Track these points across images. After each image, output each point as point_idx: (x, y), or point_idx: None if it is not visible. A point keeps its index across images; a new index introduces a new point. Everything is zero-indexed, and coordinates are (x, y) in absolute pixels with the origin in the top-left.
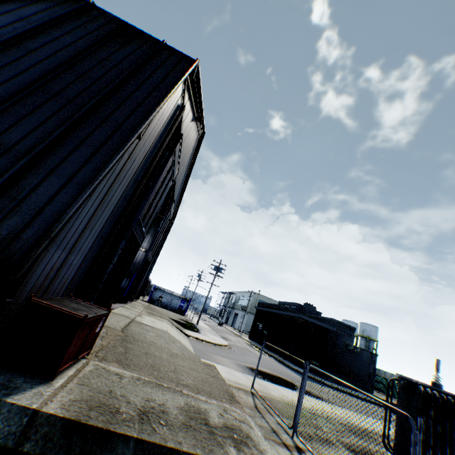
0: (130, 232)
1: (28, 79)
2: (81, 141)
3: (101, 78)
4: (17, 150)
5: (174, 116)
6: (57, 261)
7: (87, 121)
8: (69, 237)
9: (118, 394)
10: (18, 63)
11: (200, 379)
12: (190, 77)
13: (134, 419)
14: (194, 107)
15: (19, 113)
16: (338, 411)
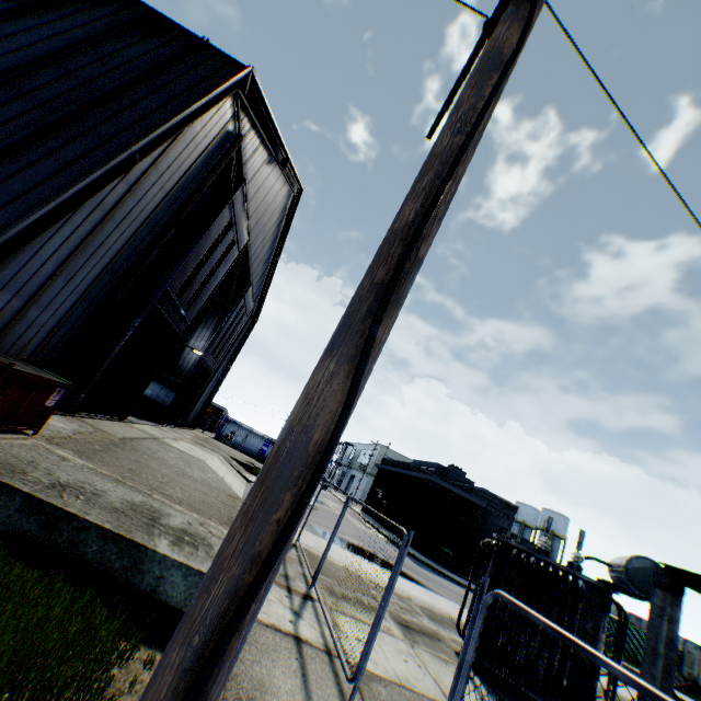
0: (150, 307)
1: None
2: (47, 154)
3: (97, 79)
4: None
5: (223, 147)
6: (5, 308)
7: (63, 130)
8: (24, 279)
9: (42, 466)
10: None
11: (199, 499)
12: (249, 95)
13: (42, 484)
14: (267, 142)
15: None
16: (434, 598)
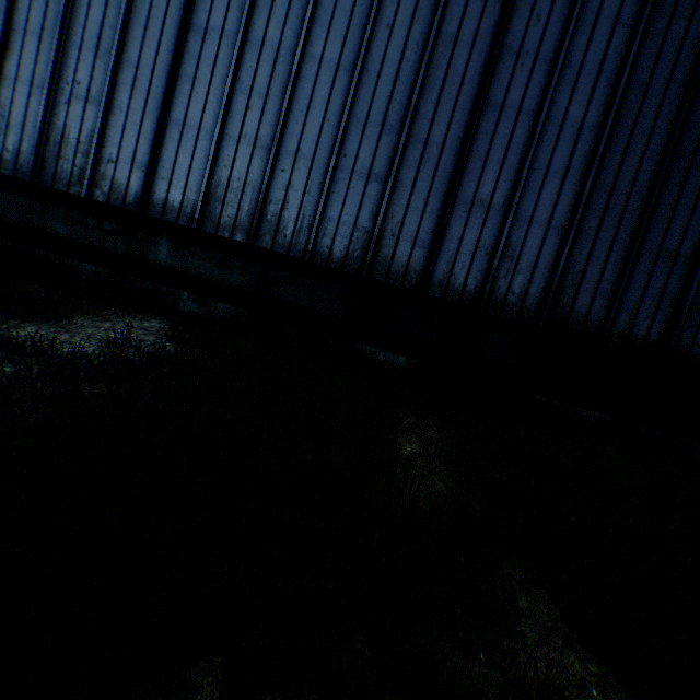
0: None
1: (658, 145)
2: None
3: None
4: (681, 254)
5: None
6: None
7: None
8: None
9: None
10: (639, 121)
11: None
12: None
13: None
14: None
15: (667, 204)
16: None
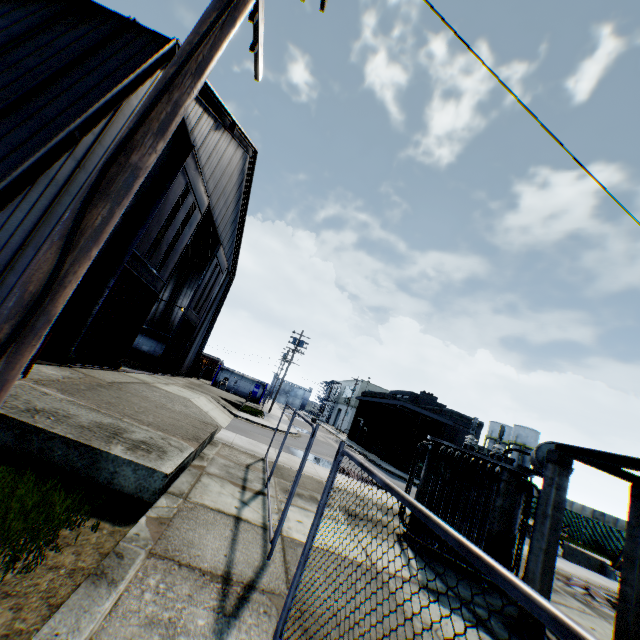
0: (121, 269)
1: None
2: None
3: (36, 68)
4: None
5: None
6: None
7: (9, 118)
8: None
9: (22, 398)
10: None
11: (169, 423)
12: None
13: (18, 409)
14: (210, 110)
15: None
16: (394, 499)
